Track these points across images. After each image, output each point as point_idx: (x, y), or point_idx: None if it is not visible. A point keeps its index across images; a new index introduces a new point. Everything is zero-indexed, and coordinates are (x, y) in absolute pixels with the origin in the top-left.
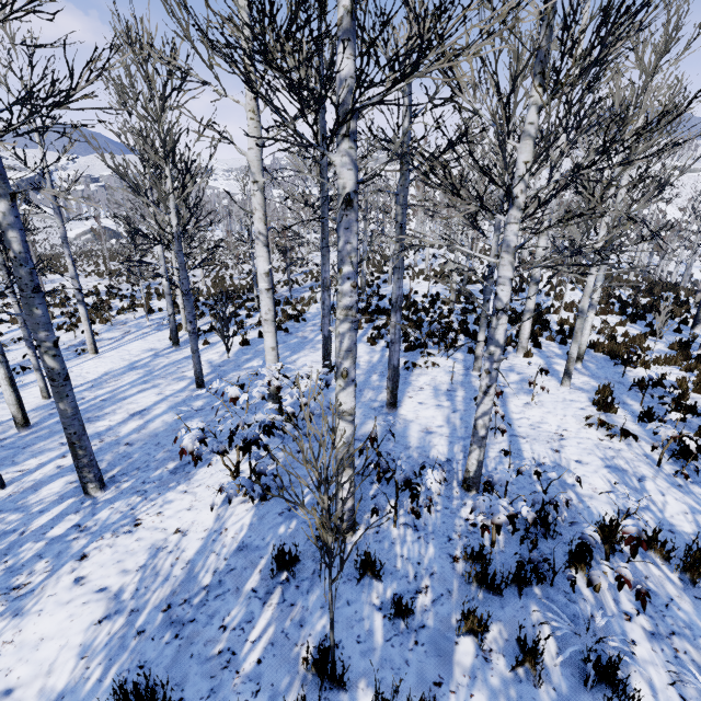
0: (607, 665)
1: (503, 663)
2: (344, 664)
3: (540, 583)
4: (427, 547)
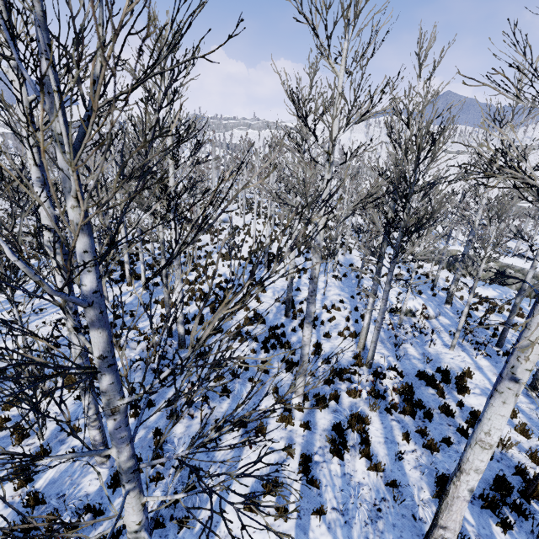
0: None
1: None
2: None
3: None
4: None
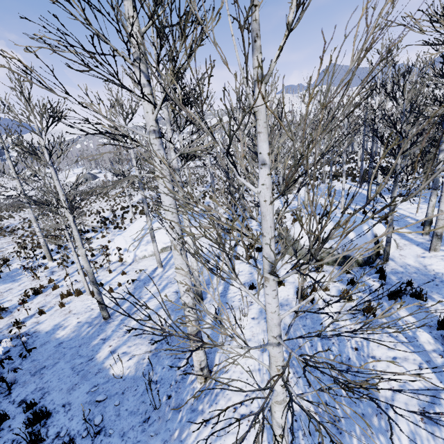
0: None
1: None
2: None
3: None
4: None
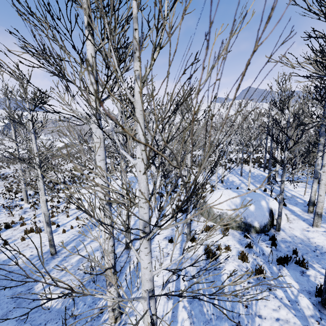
0: None
1: None
2: None
3: None
4: None
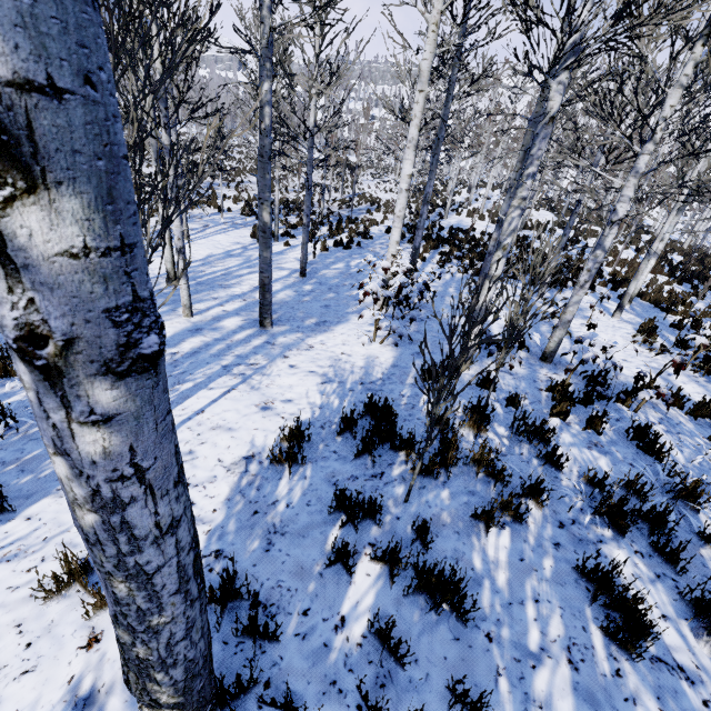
0: (644, 426)
1: (578, 427)
2: (493, 407)
3: (599, 404)
4: (520, 383)
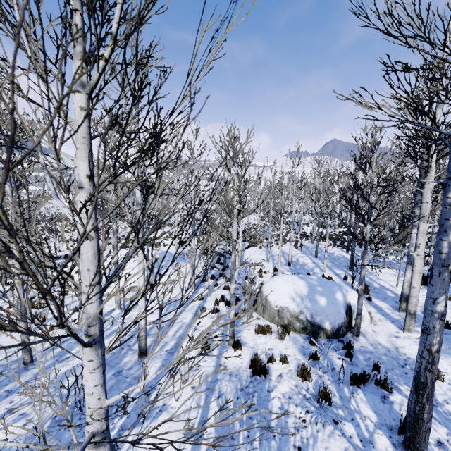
0: None
1: None
2: None
3: None
4: None
